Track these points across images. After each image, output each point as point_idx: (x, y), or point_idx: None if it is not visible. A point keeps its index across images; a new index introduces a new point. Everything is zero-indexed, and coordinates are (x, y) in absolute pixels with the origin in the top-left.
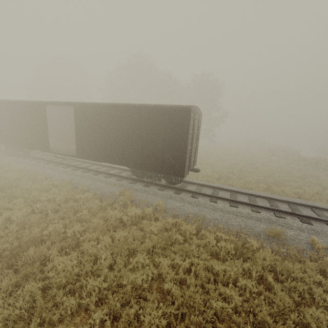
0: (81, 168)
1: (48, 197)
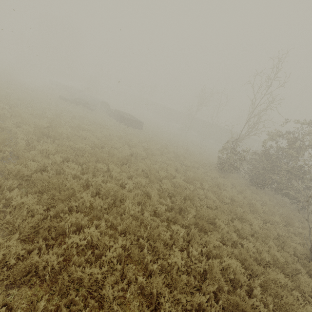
0: None
1: None
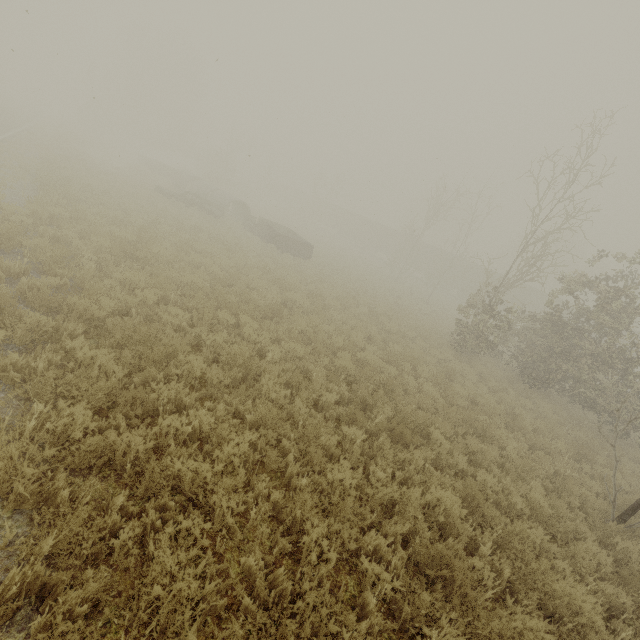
0: None
1: None
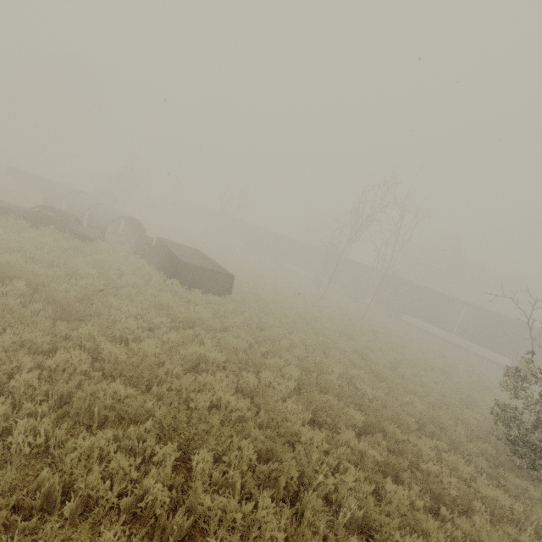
0: (459, 347)
1: (483, 365)
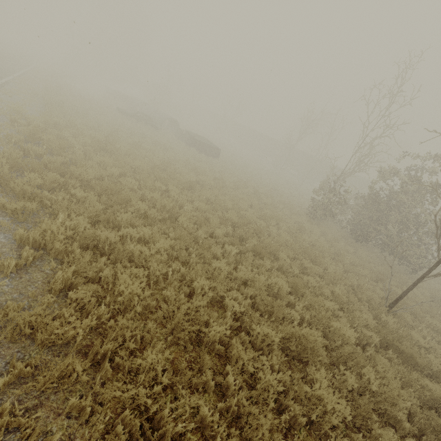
0: None
1: None
